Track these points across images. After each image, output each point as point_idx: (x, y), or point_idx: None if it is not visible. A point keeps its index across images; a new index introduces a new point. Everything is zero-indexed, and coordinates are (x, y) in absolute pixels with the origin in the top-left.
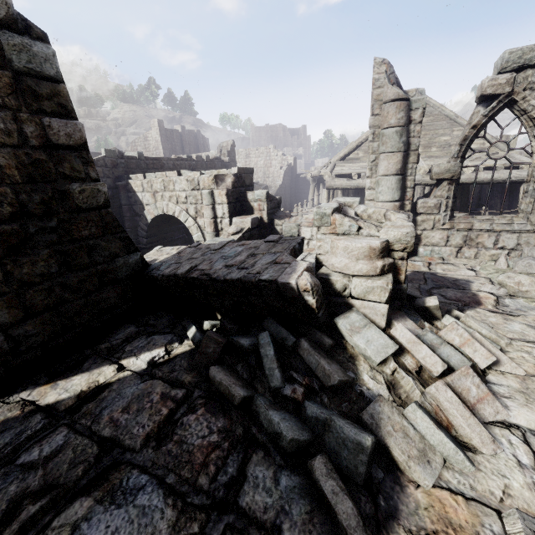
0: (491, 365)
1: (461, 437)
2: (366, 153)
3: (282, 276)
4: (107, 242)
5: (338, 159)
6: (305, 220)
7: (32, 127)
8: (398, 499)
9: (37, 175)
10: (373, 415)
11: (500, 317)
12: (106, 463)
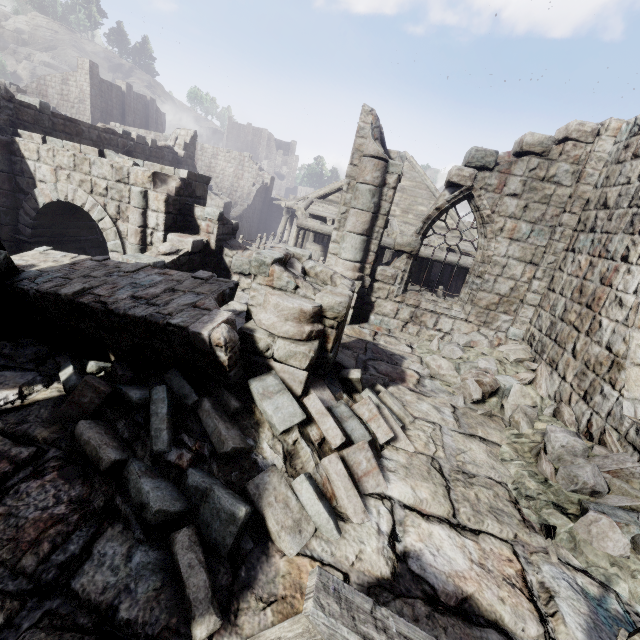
0: (391, 441)
1: (339, 508)
2: None
3: (196, 324)
4: None
5: (317, 196)
6: None
7: None
8: (259, 569)
9: None
10: (259, 486)
11: (415, 396)
12: None
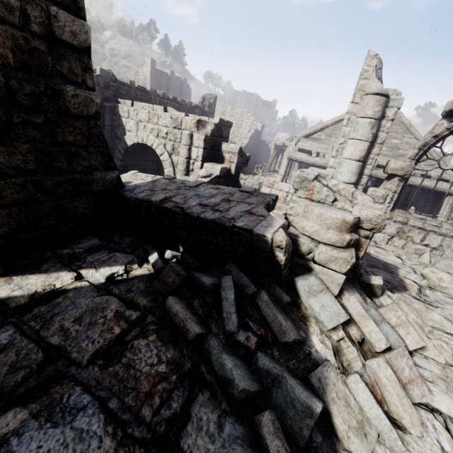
0: (417, 348)
1: (391, 413)
2: (328, 136)
3: (258, 227)
4: (89, 154)
5: (303, 135)
6: (267, 180)
7: (36, 11)
8: None
9: (32, 64)
10: (320, 379)
11: (422, 305)
12: (49, 374)
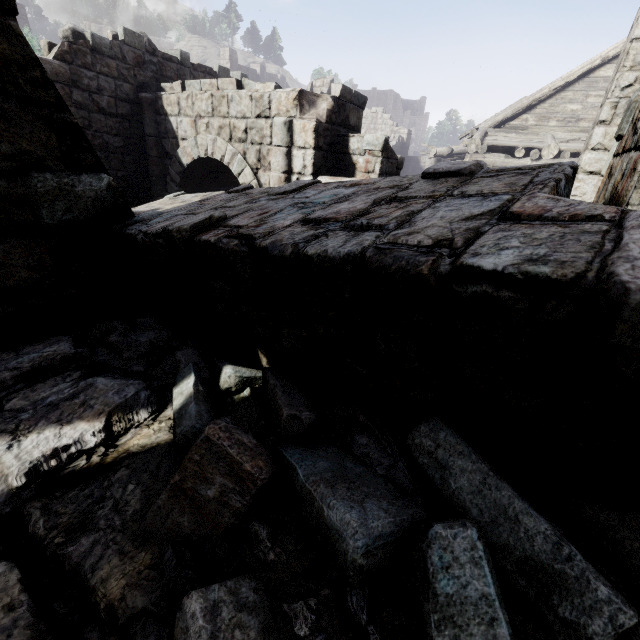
0: None
1: None
2: (541, 120)
3: None
4: (4, 118)
5: (493, 124)
6: None
7: None
8: None
9: None
10: None
11: None
12: None
